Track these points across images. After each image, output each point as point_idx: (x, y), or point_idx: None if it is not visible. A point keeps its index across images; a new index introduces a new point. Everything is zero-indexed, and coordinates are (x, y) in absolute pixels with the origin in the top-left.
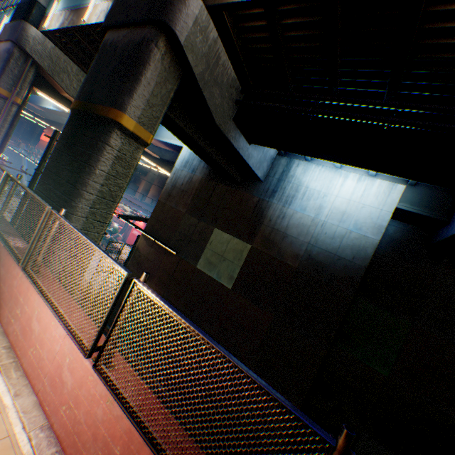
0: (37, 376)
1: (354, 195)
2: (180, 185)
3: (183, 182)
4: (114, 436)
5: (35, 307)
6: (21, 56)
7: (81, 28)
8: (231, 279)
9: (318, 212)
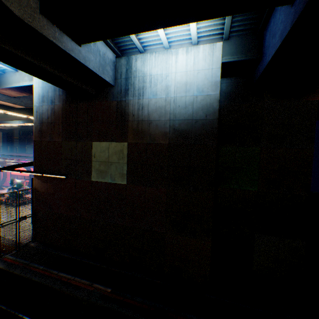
0: None
1: (188, 66)
2: (47, 119)
3: (48, 115)
4: None
5: None
6: None
7: None
8: (123, 177)
9: (167, 92)
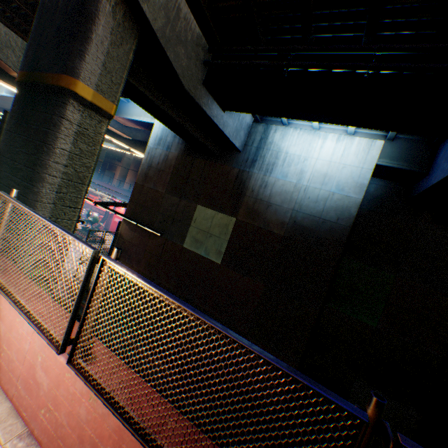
0: (9, 380)
1: (334, 156)
2: (157, 164)
3: (159, 161)
4: (102, 436)
5: None
6: None
7: None
8: (219, 254)
9: (299, 177)
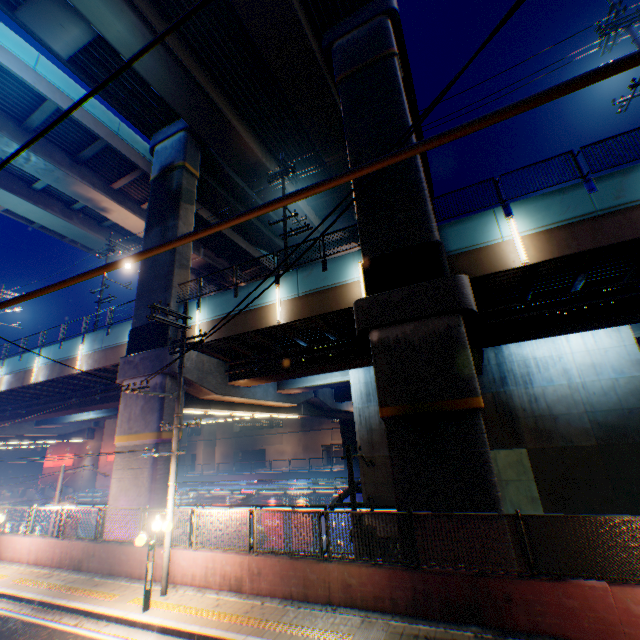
0: None
1: (587, 344)
2: (378, 424)
3: (379, 419)
4: None
5: None
6: (172, 383)
7: (267, 328)
8: (534, 501)
9: (566, 376)
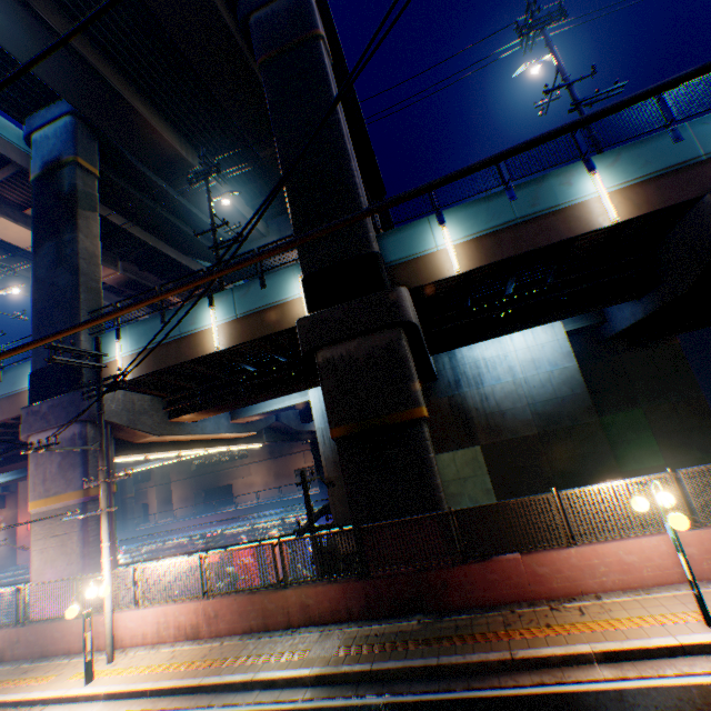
0: (666, 576)
1: (528, 342)
2: None
3: None
4: None
5: (614, 551)
6: (96, 430)
7: (205, 356)
8: (489, 493)
9: (511, 373)
